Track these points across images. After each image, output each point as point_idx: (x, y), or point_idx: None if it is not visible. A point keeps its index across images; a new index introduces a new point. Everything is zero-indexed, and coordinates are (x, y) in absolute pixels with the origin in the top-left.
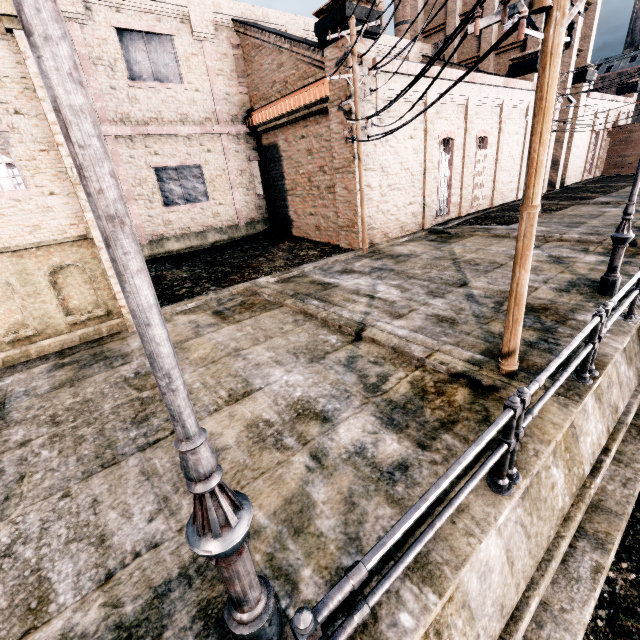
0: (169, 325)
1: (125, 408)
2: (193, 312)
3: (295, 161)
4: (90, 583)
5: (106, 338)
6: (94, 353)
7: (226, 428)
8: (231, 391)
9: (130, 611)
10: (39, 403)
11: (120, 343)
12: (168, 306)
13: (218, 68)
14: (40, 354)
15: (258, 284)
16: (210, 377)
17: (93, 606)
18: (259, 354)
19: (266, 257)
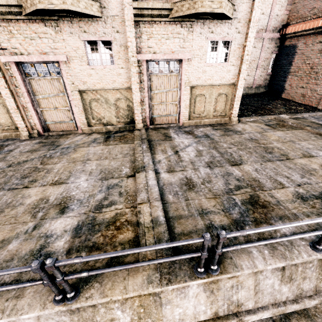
0: (247, 125)
1: (258, 147)
2: (254, 122)
3: (306, 56)
4: (293, 184)
5: (223, 124)
6: (224, 128)
7: (311, 164)
8: (302, 153)
9: (314, 194)
10: (221, 138)
11: (232, 127)
12: (242, 118)
13: (278, 0)
14: (203, 124)
15: (281, 117)
16: (287, 147)
17: (300, 189)
18: (305, 145)
19: (271, 106)
